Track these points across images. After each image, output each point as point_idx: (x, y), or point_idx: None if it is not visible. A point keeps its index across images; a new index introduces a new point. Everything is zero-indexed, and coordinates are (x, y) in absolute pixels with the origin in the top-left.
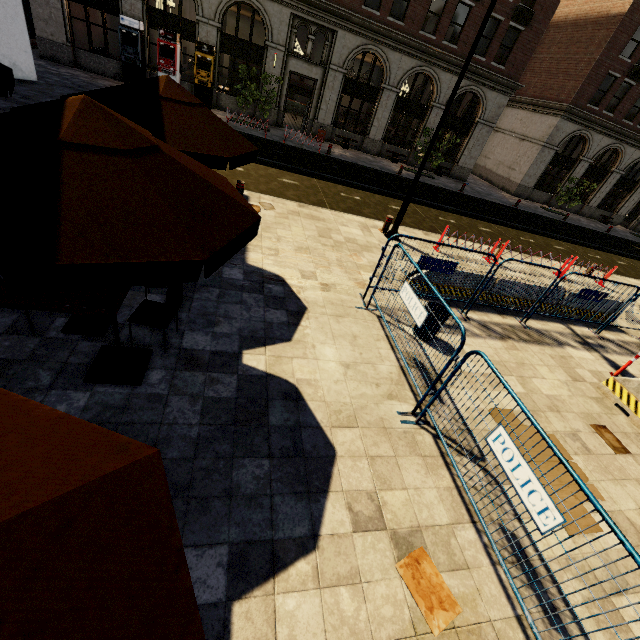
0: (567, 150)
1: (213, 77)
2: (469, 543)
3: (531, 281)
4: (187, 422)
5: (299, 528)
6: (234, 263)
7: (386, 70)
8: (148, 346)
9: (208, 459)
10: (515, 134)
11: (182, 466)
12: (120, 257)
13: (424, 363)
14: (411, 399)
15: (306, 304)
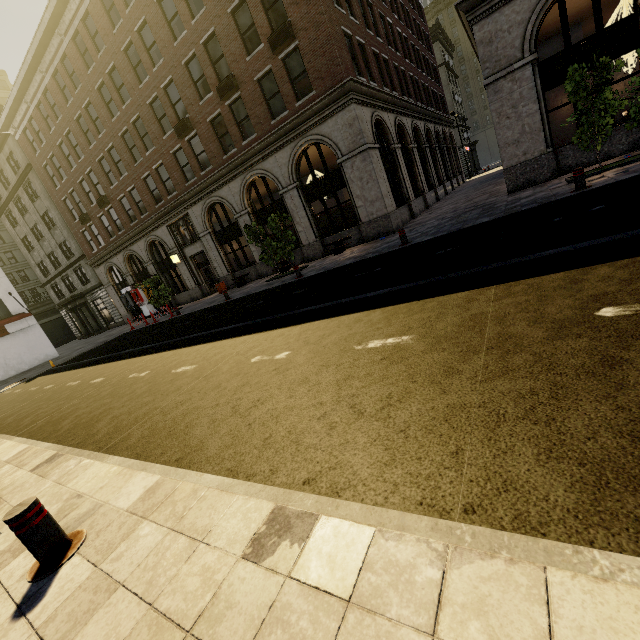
0: None
1: None
2: None
3: None
4: None
5: None
6: None
7: (228, 205)
8: None
9: None
10: None
11: None
12: None
13: None
14: None
15: None
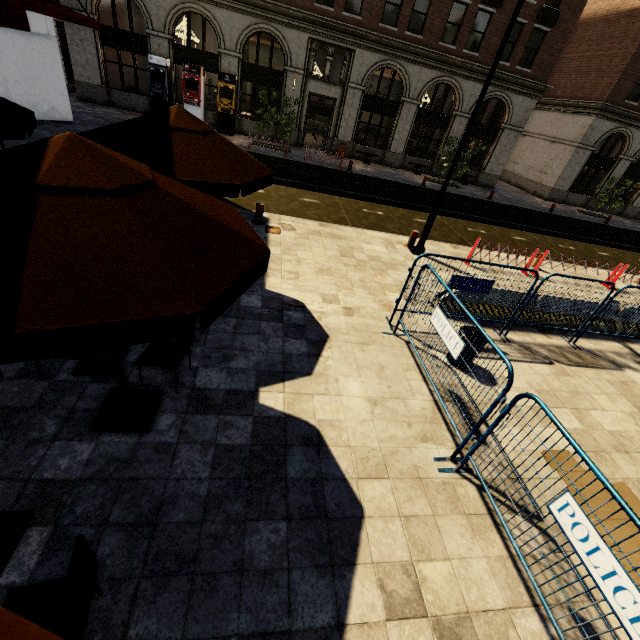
0: (604, 149)
1: (235, 104)
2: (532, 636)
3: (580, 297)
4: (196, 476)
5: (321, 615)
6: (252, 289)
7: (405, 83)
8: (159, 386)
9: (218, 523)
10: (545, 137)
11: (188, 532)
12: (95, 317)
13: (461, 396)
14: (449, 441)
15: (328, 331)
